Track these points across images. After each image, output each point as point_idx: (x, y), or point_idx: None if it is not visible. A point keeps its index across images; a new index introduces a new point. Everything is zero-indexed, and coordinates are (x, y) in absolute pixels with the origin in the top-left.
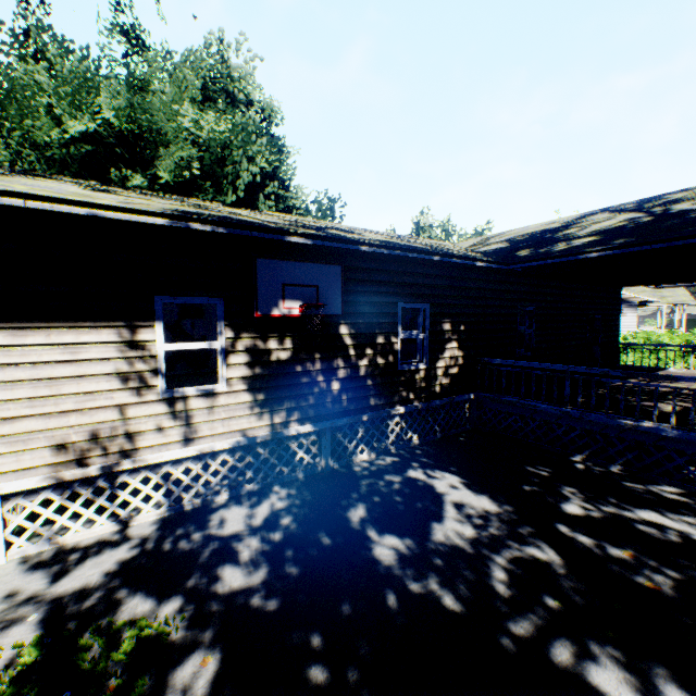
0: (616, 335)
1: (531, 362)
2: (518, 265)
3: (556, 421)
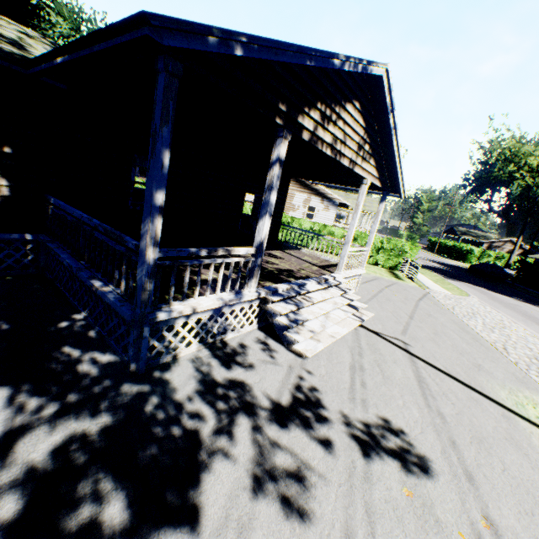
0: (278, 216)
1: (66, 206)
2: (31, 70)
3: (76, 274)
